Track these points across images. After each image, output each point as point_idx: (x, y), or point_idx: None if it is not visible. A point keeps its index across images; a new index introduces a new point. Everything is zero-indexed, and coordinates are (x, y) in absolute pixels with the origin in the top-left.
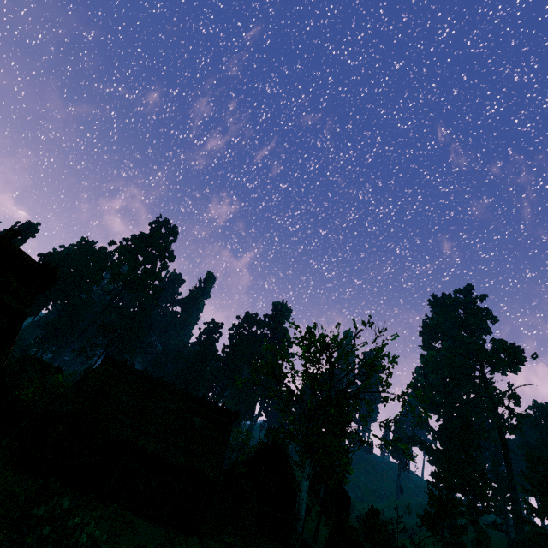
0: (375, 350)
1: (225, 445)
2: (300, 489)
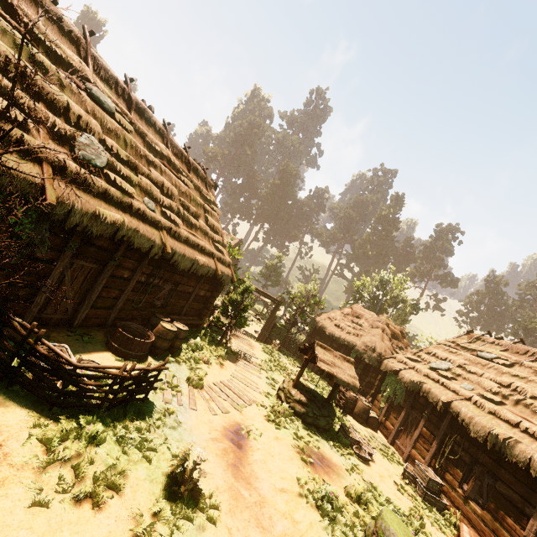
0: None
1: None
2: None
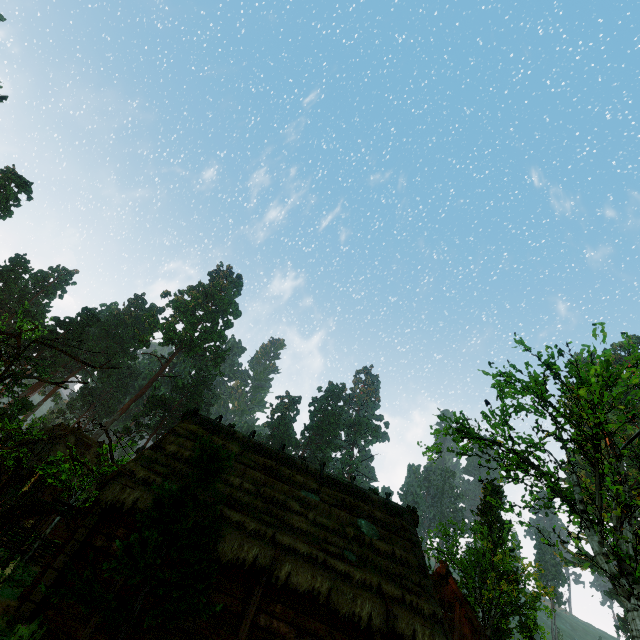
0: None
1: (424, 575)
2: None
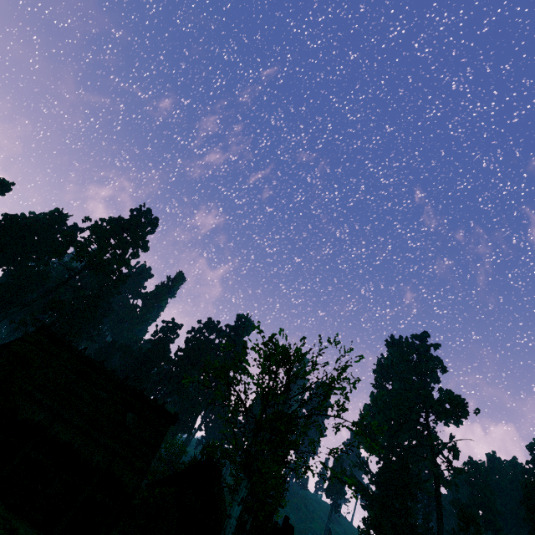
0: (337, 370)
1: (155, 450)
2: (230, 514)
